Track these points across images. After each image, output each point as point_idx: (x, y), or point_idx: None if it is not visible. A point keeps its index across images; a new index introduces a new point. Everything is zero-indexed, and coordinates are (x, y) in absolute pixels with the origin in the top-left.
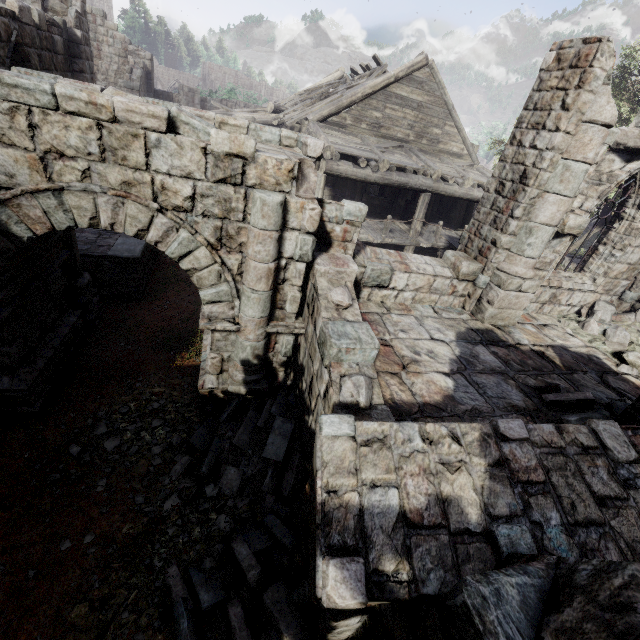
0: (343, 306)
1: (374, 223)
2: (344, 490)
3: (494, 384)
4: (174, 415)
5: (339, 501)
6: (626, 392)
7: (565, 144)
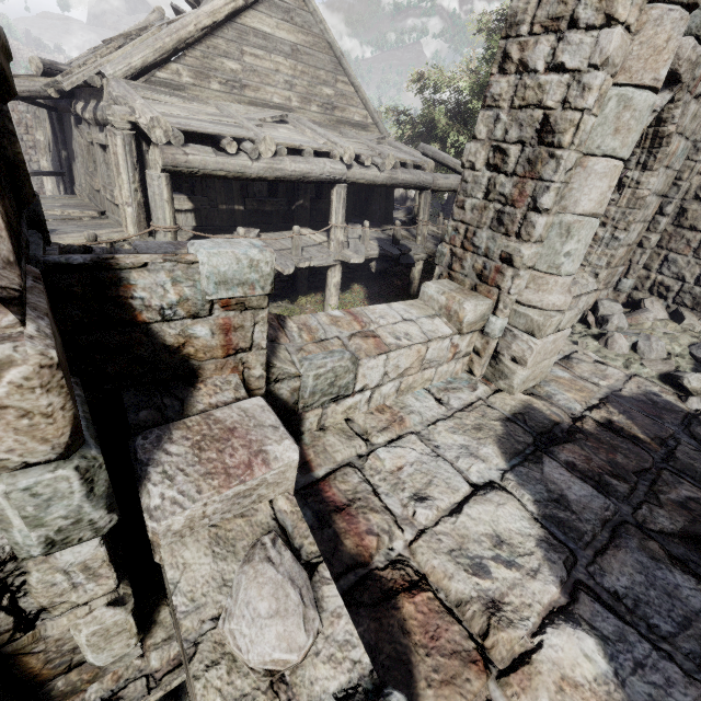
0: (294, 663)
1: (275, 240)
2: None
3: (642, 578)
4: None
5: None
6: None
7: (621, 53)
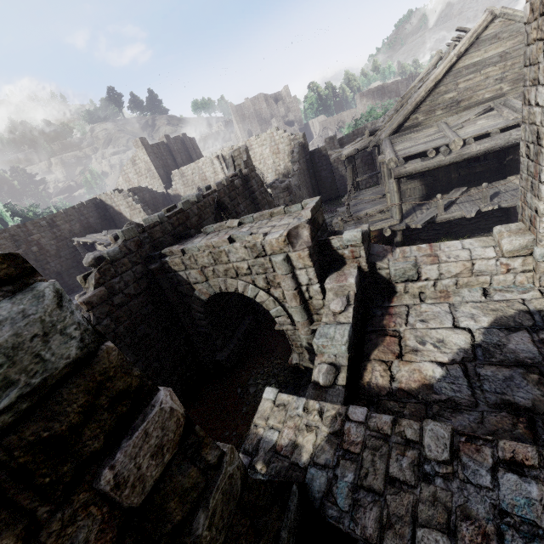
0: (336, 312)
1: (478, 192)
2: (259, 426)
3: (501, 377)
4: (282, 378)
5: (255, 431)
6: None
7: None
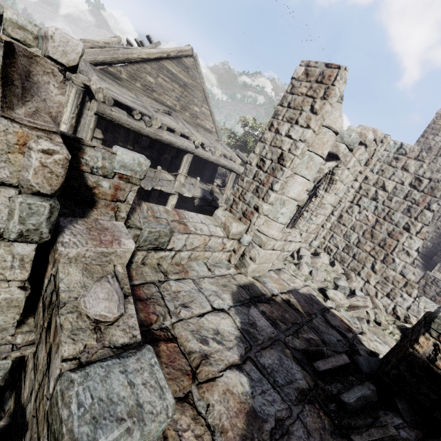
0: (108, 321)
1: None
2: None
3: (278, 362)
4: None
5: None
6: (340, 328)
7: (311, 140)
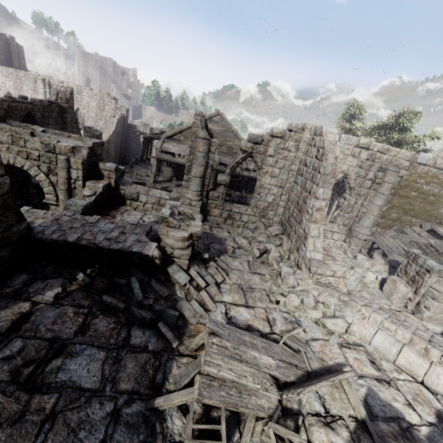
0: (86, 195)
1: None
2: None
3: None
4: None
5: None
6: (213, 248)
7: (194, 145)
